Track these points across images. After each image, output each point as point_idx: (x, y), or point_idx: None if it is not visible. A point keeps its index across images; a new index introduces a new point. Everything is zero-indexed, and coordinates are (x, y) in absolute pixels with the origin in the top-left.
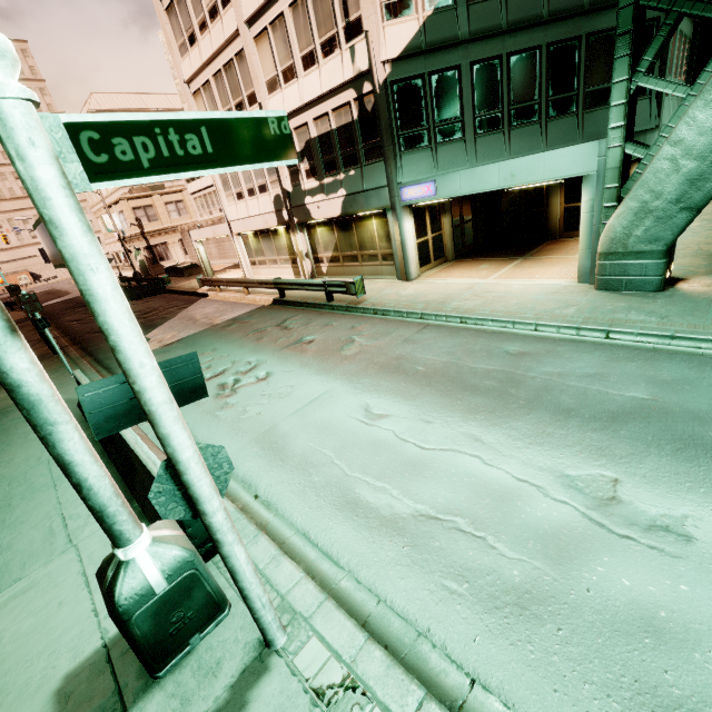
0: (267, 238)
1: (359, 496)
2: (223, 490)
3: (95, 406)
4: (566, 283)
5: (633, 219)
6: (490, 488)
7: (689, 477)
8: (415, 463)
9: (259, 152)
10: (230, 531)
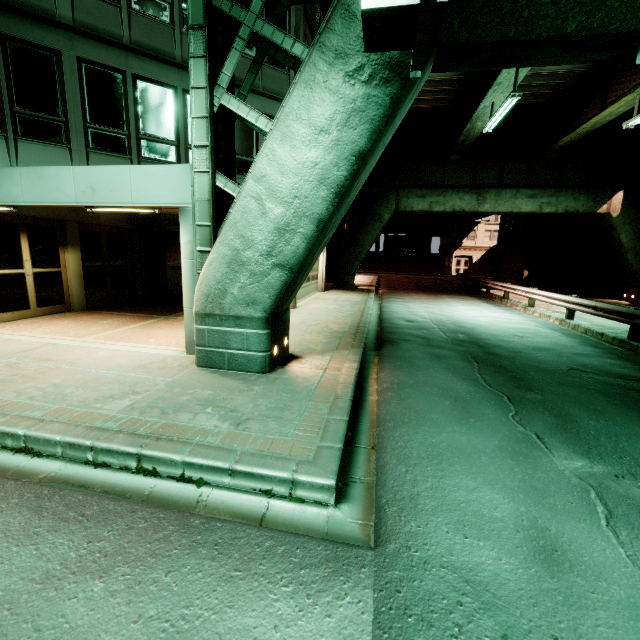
0: None
1: None
2: None
3: None
4: (174, 352)
5: (227, 271)
6: None
7: None
8: None
9: None
10: None
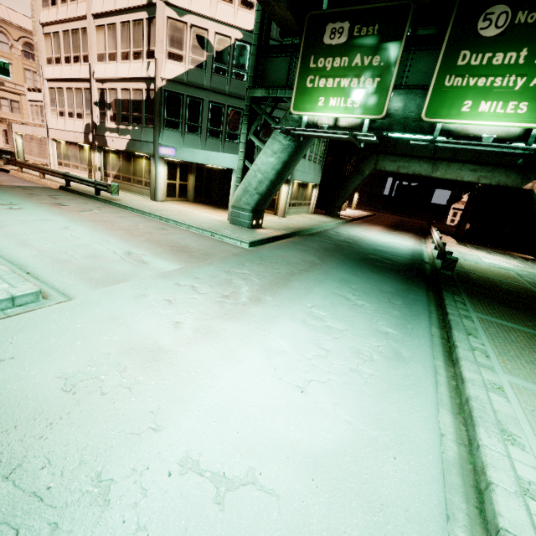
0: (75, 149)
1: (29, 242)
2: None
3: None
4: (224, 219)
5: (243, 193)
6: (94, 249)
7: (171, 257)
8: (70, 241)
9: None
10: None
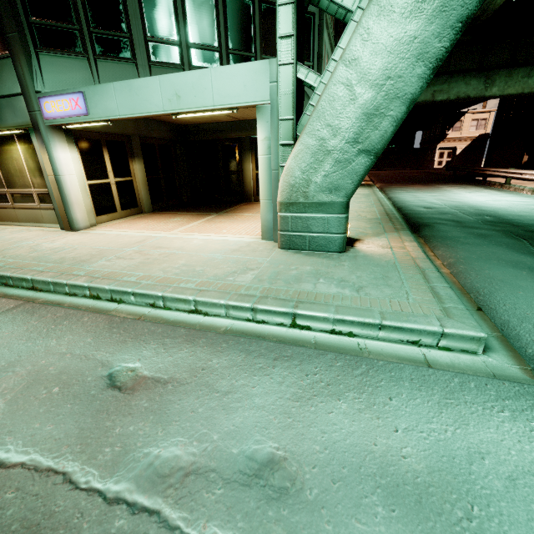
0: None
1: None
2: None
3: None
4: (251, 239)
5: (312, 161)
6: None
7: None
8: None
9: None
10: None
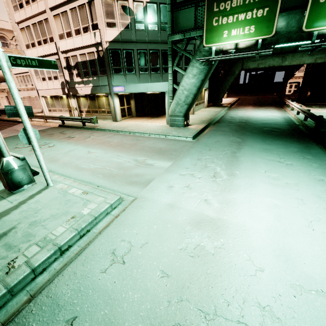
0: (57, 100)
1: (81, 166)
2: (37, 141)
3: (8, 110)
4: (164, 124)
5: (176, 106)
6: (117, 162)
7: (160, 158)
8: (99, 160)
9: (49, 67)
10: (39, 148)
